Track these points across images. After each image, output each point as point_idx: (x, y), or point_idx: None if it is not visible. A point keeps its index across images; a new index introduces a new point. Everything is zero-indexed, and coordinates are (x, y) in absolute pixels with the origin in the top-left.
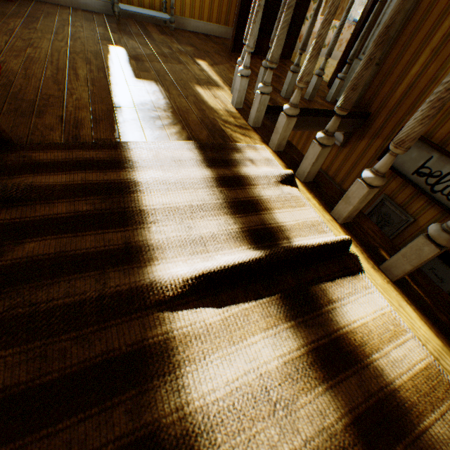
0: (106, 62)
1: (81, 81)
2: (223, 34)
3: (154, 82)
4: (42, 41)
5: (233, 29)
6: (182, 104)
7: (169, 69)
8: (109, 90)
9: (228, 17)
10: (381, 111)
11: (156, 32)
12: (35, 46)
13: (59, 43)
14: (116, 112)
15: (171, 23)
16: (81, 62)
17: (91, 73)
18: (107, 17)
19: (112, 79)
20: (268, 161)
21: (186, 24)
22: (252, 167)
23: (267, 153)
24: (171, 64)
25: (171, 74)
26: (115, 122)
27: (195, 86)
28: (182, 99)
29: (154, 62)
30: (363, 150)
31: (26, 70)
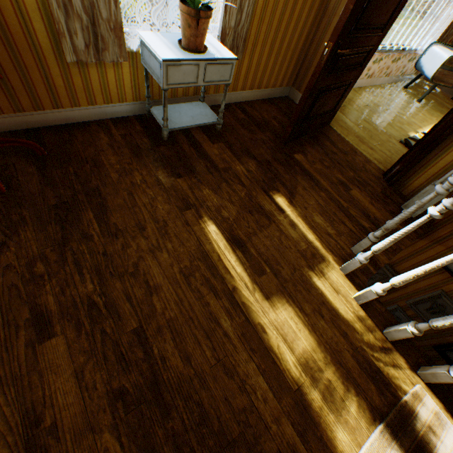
0: (224, 276)
1: (238, 347)
2: (255, 97)
3: (281, 295)
4: (146, 262)
5: (288, 126)
6: (326, 333)
7: (272, 247)
8: (267, 350)
9: (262, 81)
10: (447, 224)
11: (203, 137)
12: (152, 285)
13: (162, 256)
14: (301, 400)
15: (219, 124)
16: (209, 296)
17: (232, 318)
18: (143, 126)
19: (253, 317)
20: (438, 417)
21: (219, 99)
22: (439, 444)
23: (429, 399)
24: (265, 228)
25: (279, 258)
26: (314, 426)
27: (311, 276)
28: (320, 320)
29: (252, 238)
30: (421, 247)
31: (189, 362)
